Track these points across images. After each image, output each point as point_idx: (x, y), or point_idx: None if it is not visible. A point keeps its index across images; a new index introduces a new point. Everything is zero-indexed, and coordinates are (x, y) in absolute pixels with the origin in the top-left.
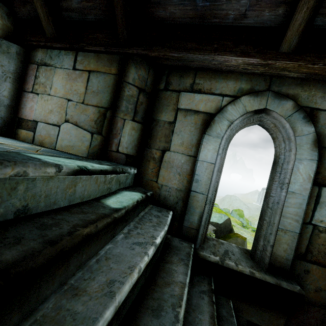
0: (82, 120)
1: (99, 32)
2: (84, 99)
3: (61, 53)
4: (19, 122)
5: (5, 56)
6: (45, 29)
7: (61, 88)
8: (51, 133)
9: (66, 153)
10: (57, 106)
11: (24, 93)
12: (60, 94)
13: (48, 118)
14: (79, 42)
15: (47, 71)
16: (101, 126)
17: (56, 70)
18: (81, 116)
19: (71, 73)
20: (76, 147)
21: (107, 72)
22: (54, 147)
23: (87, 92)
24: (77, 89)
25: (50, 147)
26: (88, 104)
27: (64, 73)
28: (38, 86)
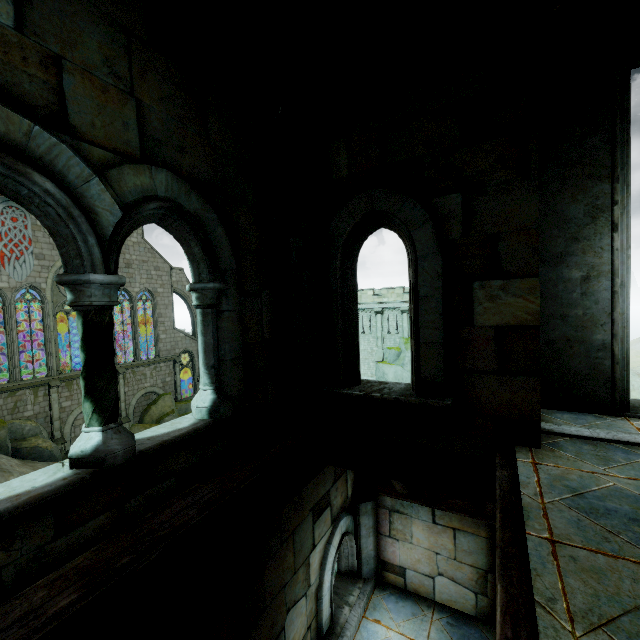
0: (459, 577)
1: (458, 499)
2: (456, 555)
3: (414, 504)
4: (383, 564)
5: (365, 515)
6: (398, 490)
7: (424, 540)
8: (425, 583)
9: (455, 613)
10: (425, 557)
11: (381, 536)
12: (425, 546)
13: (417, 567)
14: (437, 503)
15: (402, 519)
16: (484, 587)
17: (412, 519)
18: (457, 573)
19: (432, 526)
20: (459, 603)
21: (475, 534)
22: (433, 599)
23: (457, 550)
24: (443, 544)
25: (428, 597)
26: (462, 562)
27: (424, 524)
28: (395, 532)
